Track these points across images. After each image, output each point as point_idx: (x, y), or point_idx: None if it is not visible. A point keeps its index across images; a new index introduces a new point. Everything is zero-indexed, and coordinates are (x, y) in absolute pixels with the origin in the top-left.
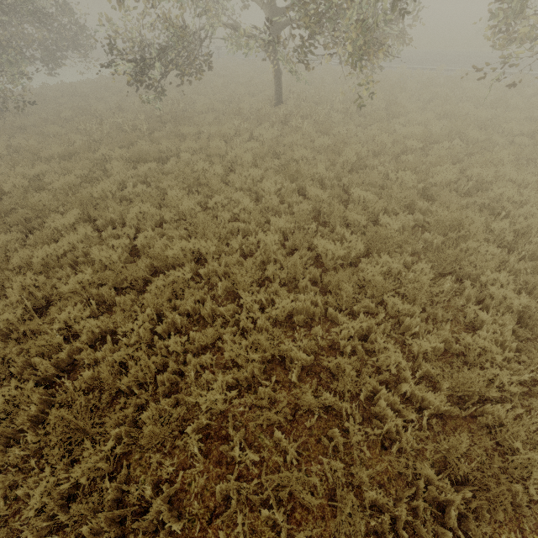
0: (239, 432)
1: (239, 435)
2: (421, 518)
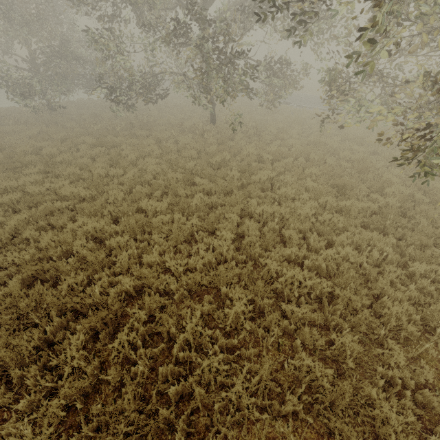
0: (20, 276)
1: (19, 277)
2: (73, 333)
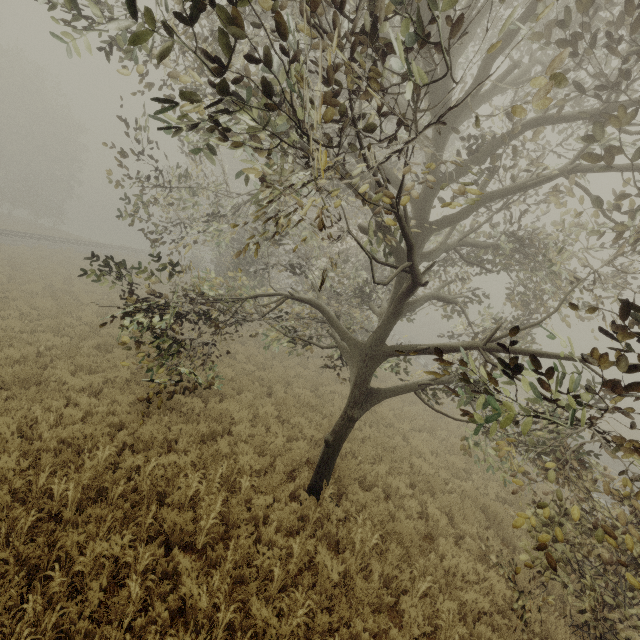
0: None
1: None
2: None
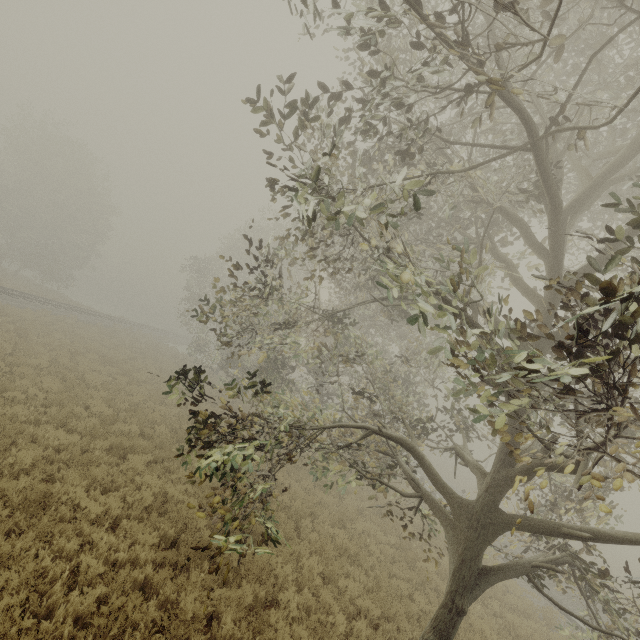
0: None
1: None
2: None
